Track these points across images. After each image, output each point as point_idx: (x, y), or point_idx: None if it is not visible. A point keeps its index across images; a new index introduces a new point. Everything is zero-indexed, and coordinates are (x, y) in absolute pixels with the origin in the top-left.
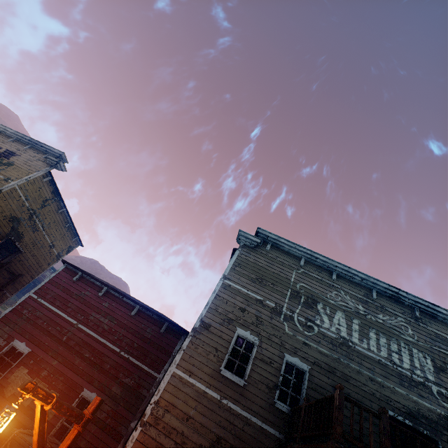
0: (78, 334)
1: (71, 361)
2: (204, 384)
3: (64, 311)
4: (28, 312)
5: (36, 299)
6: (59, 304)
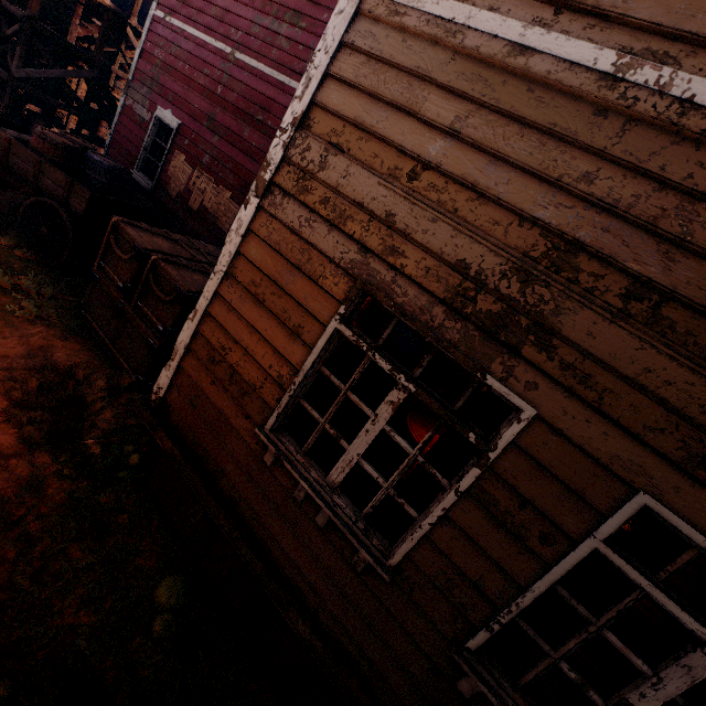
0: (238, 75)
1: (236, 134)
2: (515, 15)
3: (207, 32)
4: (160, 52)
5: (163, 22)
6: (197, 19)
